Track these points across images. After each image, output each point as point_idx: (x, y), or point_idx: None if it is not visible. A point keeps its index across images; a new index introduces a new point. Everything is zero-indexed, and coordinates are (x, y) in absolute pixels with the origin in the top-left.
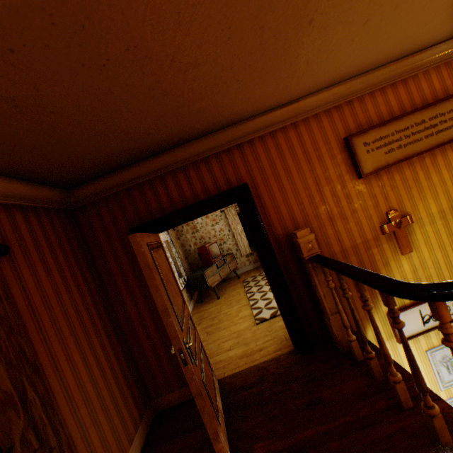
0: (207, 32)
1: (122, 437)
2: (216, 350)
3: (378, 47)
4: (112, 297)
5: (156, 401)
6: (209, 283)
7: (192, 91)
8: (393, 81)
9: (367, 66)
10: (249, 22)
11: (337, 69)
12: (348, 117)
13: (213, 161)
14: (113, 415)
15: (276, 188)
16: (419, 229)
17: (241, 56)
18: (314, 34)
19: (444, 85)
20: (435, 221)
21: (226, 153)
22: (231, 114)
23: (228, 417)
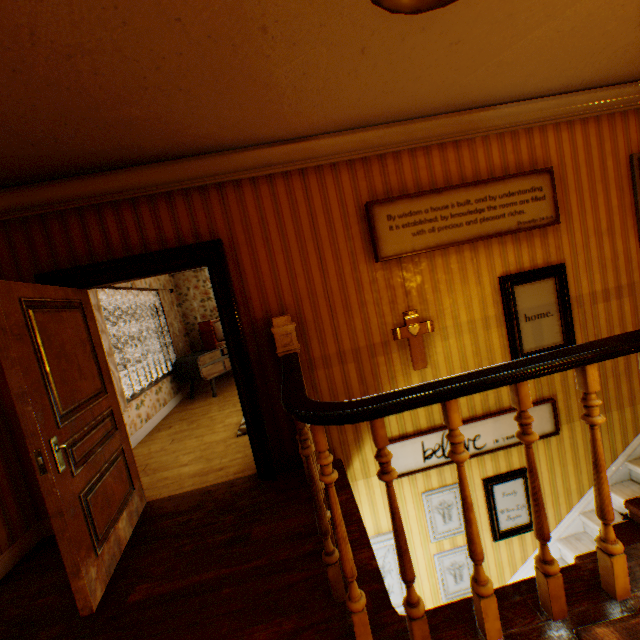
0: (77, 6)
1: None
2: (170, 464)
3: (406, 88)
4: None
5: (48, 522)
6: (204, 374)
7: (103, 90)
8: (442, 140)
9: (404, 112)
10: (149, 6)
11: (355, 106)
12: (377, 177)
13: (179, 200)
14: None
15: (264, 255)
16: (441, 341)
17: (165, 55)
18: (282, 48)
19: (505, 161)
20: (463, 334)
21: (201, 192)
22: (200, 137)
23: (129, 550)
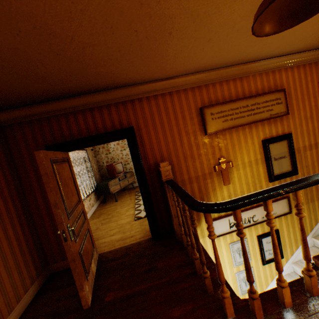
0: (96, 27)
1: (19, 287)
2: (104, 235)
3: (222, 55)
4: (27, 192)
5: (52, 266)
6: (111, 190)
7: (92, 60)
8: (234, 77)
9: (218, 65)
10: (126, 26)
11: (198, 63)
12: (205, 95)
13: (113, 108)
14: (14, 272)
15: (153, 133)
16: (236, 171)
17: (124, 45)
18: (175, 41)
19: (263, 86)
20: (246, 167)
21: (123, 104)
22: (126, 79)
23: (97, 277)
